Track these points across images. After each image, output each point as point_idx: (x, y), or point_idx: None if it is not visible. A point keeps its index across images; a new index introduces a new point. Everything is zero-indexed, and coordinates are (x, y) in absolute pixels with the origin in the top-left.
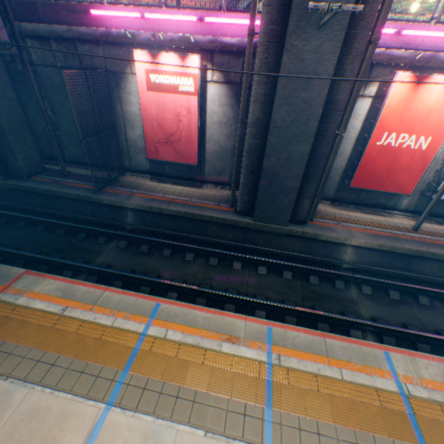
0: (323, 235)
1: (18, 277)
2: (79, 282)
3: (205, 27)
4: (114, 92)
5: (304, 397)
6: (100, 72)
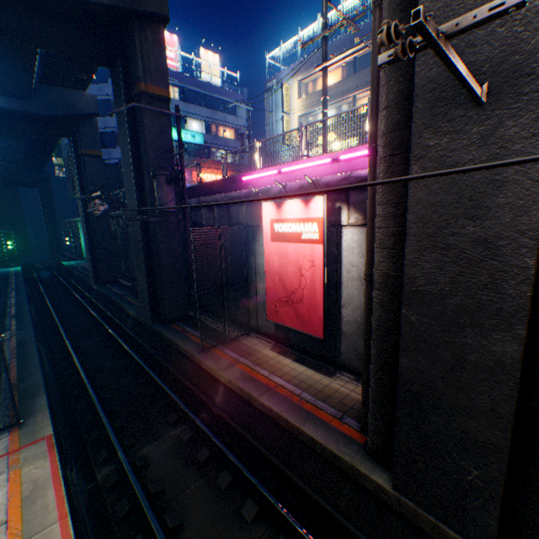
0: None
1: (38, 439)
2: (59, 482)
3: (342, 166)
4: (251, 245)
5: None
6: (237, 227)
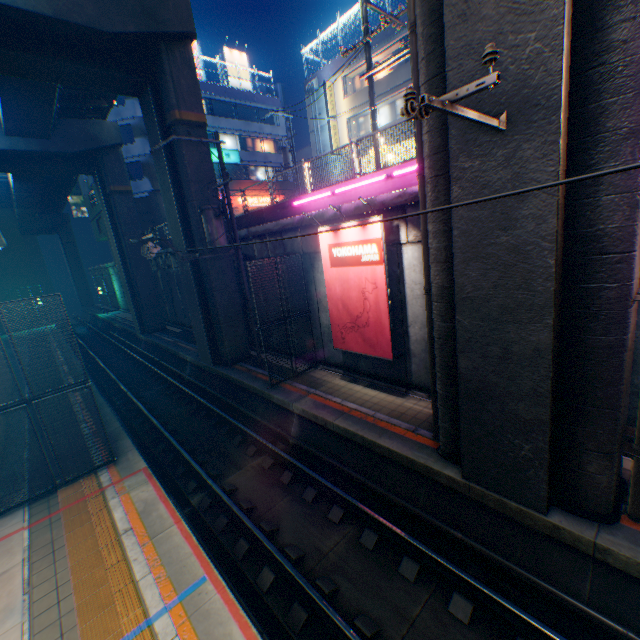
0: None
1: (136, 471)
2: (166, 499)
3: (396, 182)
4: (309, 273)
5: None
6: (294, 256)
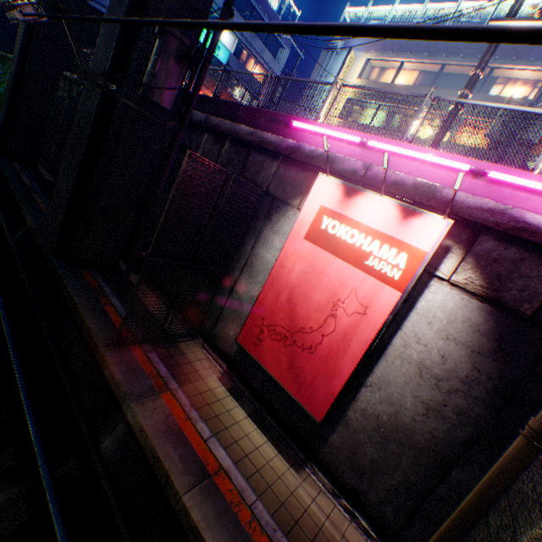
0: None
1: None
2: None
3: (478, 186)
4: (258, 221)
5: None
6: (254, 187)
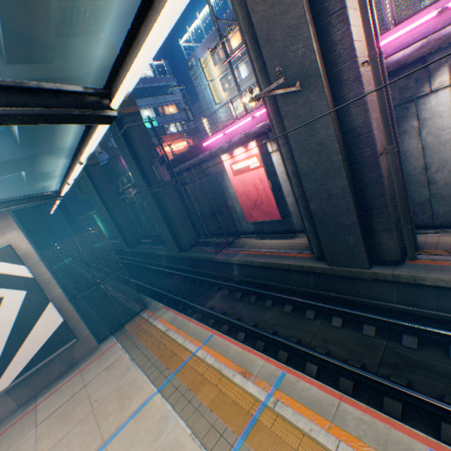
0: (426, 278)
1: (159, 308)
2: (181, 314)
3: (258, 119)
4: (222, 183)
5: (277, 447)
6: (211, 176)
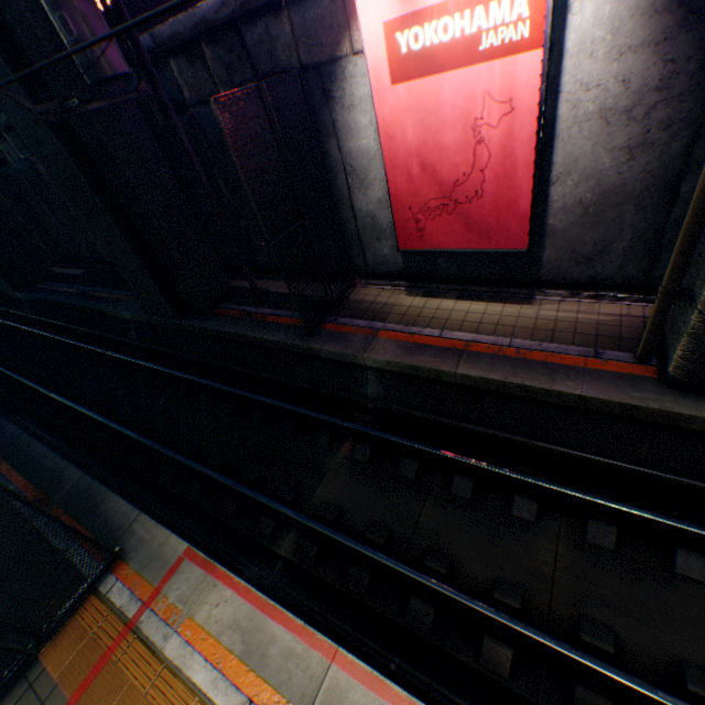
0: None
1: (174, 564)
2: (274, 611)
3: None
4: (321, 115)
5: None
6: (287, 77)
